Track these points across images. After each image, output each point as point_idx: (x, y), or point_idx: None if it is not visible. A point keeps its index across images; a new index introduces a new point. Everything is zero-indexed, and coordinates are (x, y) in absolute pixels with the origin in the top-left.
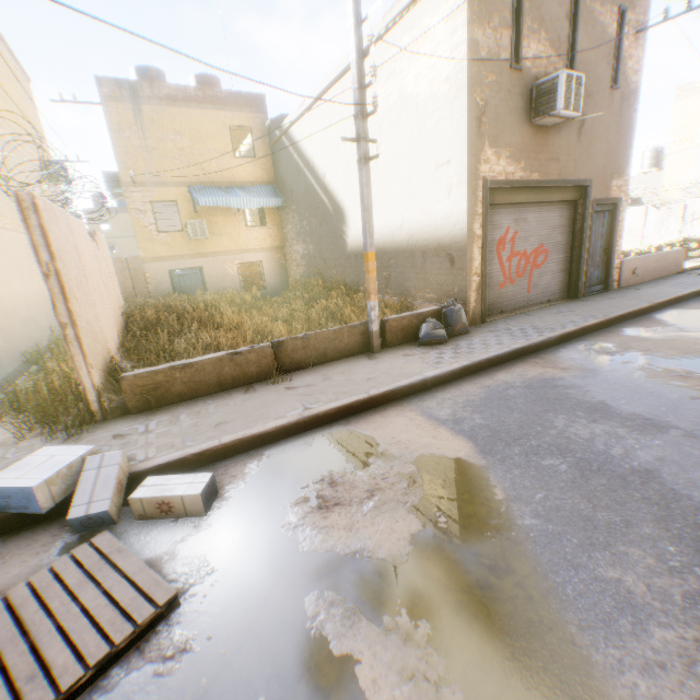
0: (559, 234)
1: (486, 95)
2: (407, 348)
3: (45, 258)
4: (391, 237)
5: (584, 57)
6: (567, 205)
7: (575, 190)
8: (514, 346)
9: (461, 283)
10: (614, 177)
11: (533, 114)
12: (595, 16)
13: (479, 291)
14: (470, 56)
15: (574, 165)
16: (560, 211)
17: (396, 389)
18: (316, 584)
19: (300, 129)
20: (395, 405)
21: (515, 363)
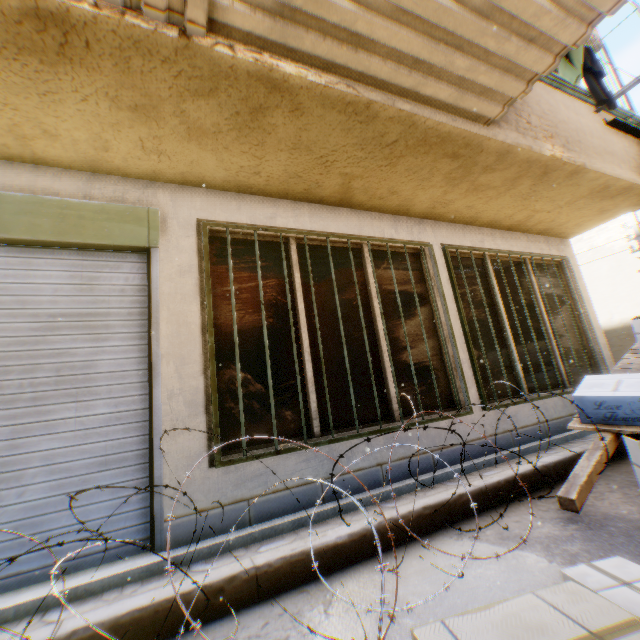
0: None
1: None
2: None
3: None
4: None
5: None
6: None
7: None
8: None
9: None
10: None
11: None
12: None
13: None
14: None
15: None
16: None
17: None
18: None
19: None
20: None
21: None
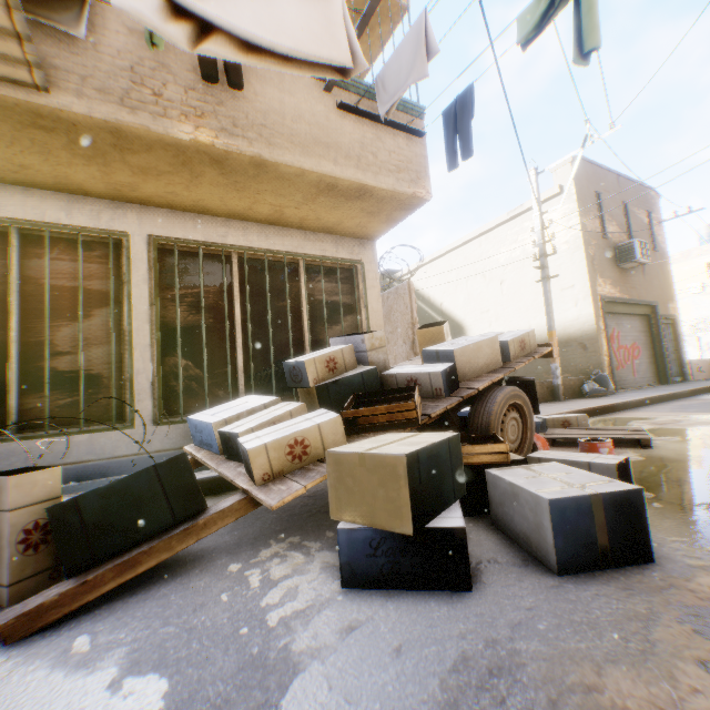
0: (642, 337)
1: (592, 250)
2: (580, 398)
3: (414, 315)
4: None
5: (634, 233)
6: (642, 318)
7: (647, 308)
8: (664, 393)
9: (595, 362)
10: (667, 302)
11: (617, 261)
12: (635, 214)
13: (608, 368)
14: (582, 230)
15: (644, 292)
16: (639, 321)
17: (615, 404)
18: (703, 430)
19: (415, 276)
20: (620, 412)
21: (673, 401)
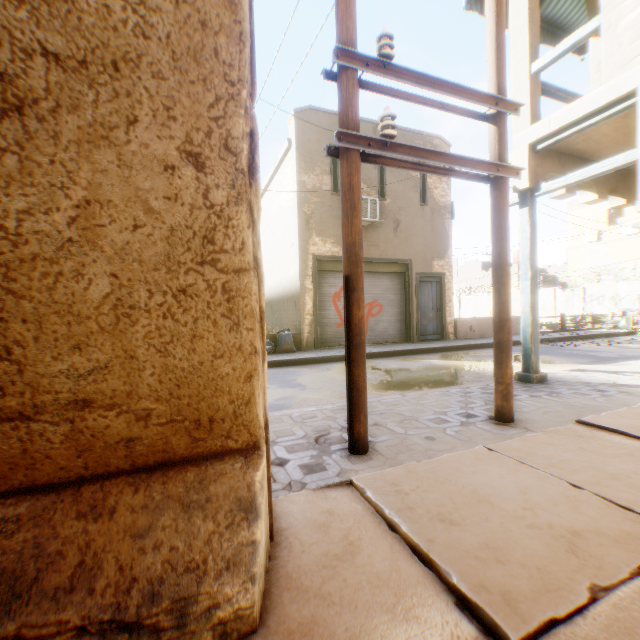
0: (392, 295)
1: (312, 208)
2: None
3: None
4: (278, 291)
5: (394, 187)
6: (397, 275)
7: (401, 266)
8: (303, 357)
9: (299, 320)
10: (436, 259)
11: None
12: None
13: (312, 326)
14: (299, 188)
15: (395, 250)
16: (391, 279)
17: None
18: None
19: None
20: None
21: (294, 366)
